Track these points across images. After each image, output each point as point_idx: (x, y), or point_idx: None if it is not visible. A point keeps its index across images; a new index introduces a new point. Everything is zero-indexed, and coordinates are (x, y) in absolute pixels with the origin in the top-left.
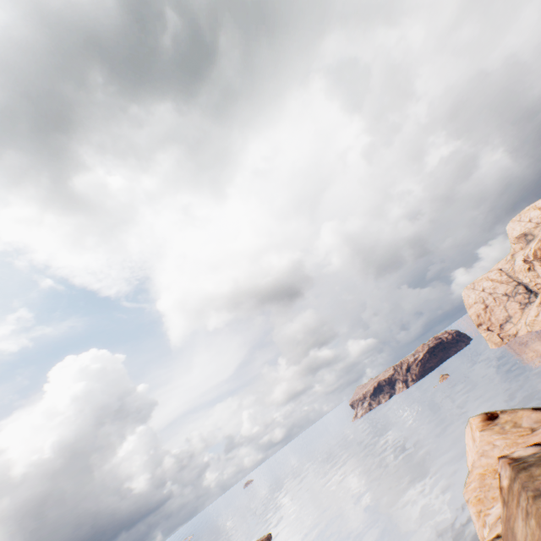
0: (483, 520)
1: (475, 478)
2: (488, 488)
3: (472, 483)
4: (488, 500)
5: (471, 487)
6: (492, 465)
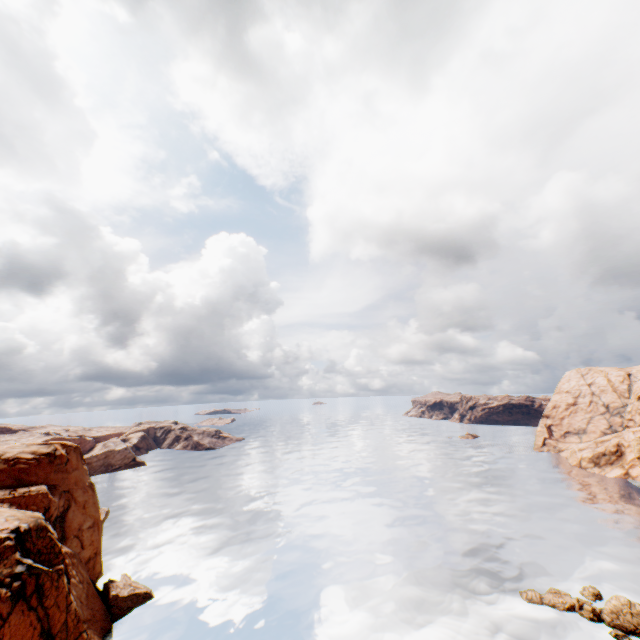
0: None
1: None
2: None
3: None
4: None
5: None
6: None
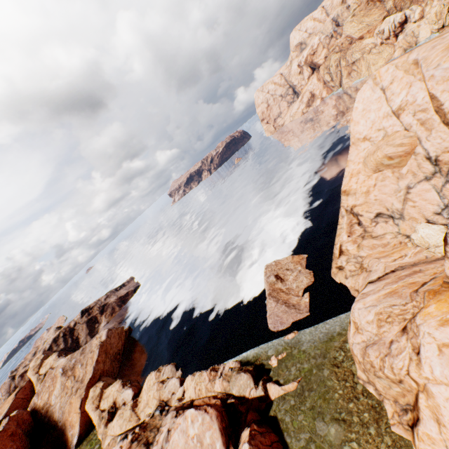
0: None
1: (438, 55)
2: None
3: (437, 59)
4: None
5: (436, 61)
6: None
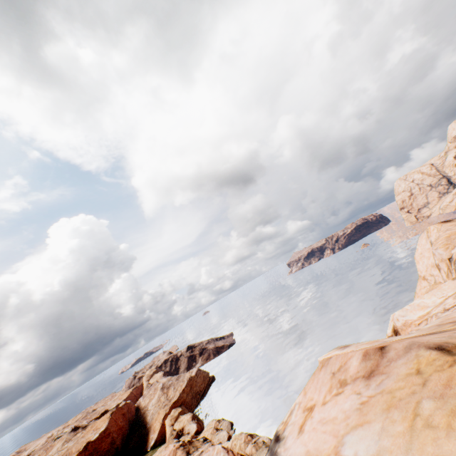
0: (452, 247)
1: (442, 239)
2: (453, 239)
3: (440, 242)
4: (453, 242)
5: (438, 243)
6: (455, 231)
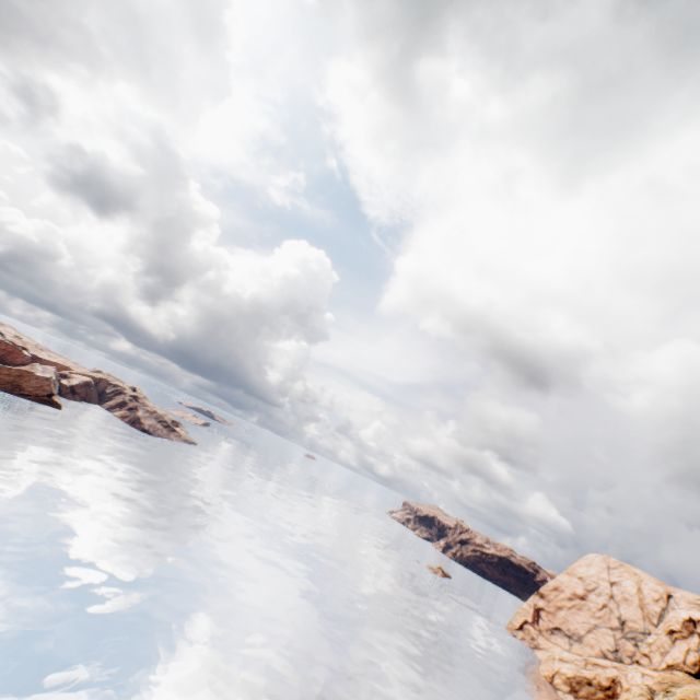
0: None
1: None
2: None
3: None
4: None
5: None
6: None
